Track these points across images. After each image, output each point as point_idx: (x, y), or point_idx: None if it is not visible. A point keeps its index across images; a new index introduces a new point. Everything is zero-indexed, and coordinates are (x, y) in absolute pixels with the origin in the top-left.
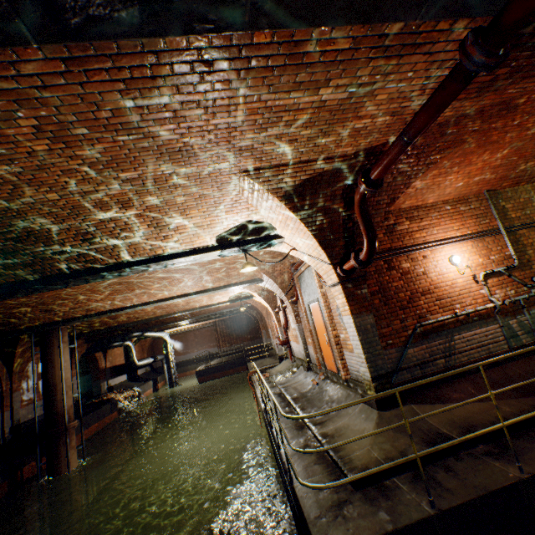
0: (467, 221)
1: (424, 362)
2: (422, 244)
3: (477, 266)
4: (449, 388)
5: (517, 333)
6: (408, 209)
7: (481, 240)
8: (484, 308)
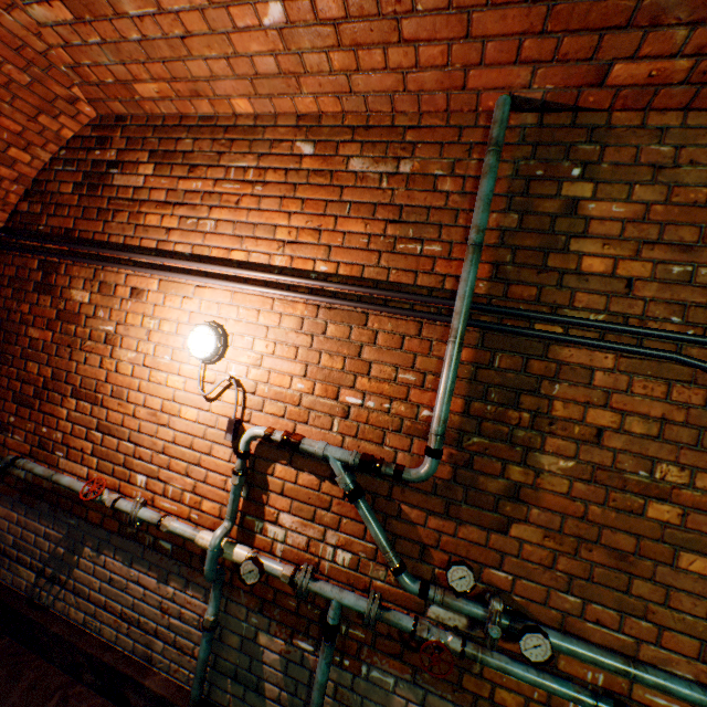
0: (348, 221)
1: None
2: (152, 252)
3: (277, 399)
4: None
5: (264, 687)
6: (175, 123)
7: (356, 316)
8: (189, 536)
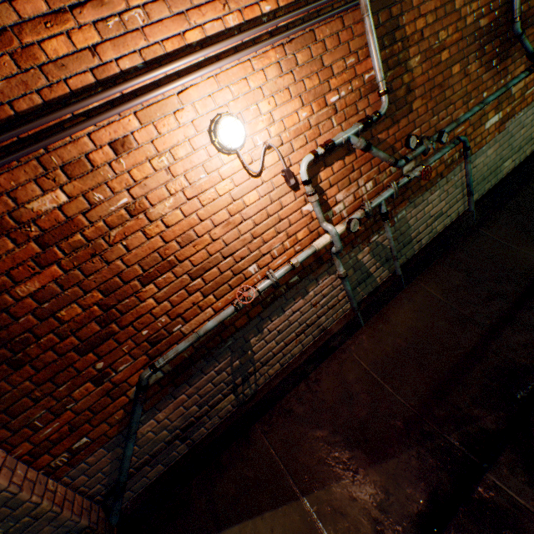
0: None
1: (190, 424)
2: (97, 89)
3: (297, 136)
4: (240, 465)
5: (370, 272)
6: None
7: (308, 37)
8: (311, 253)
